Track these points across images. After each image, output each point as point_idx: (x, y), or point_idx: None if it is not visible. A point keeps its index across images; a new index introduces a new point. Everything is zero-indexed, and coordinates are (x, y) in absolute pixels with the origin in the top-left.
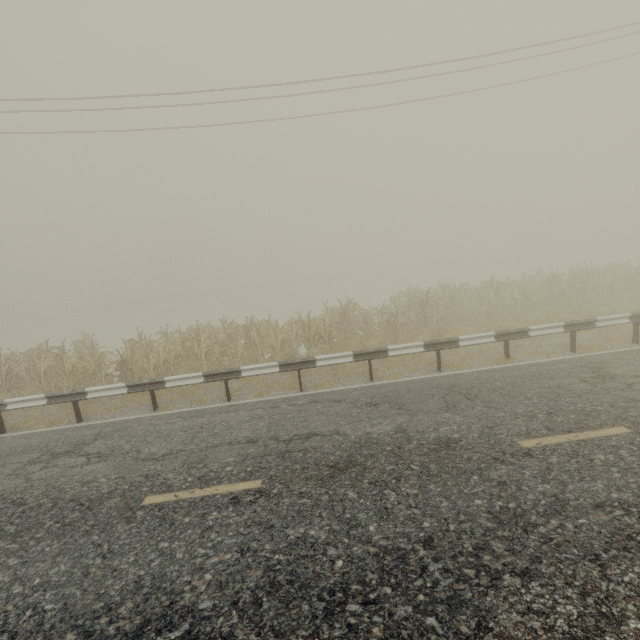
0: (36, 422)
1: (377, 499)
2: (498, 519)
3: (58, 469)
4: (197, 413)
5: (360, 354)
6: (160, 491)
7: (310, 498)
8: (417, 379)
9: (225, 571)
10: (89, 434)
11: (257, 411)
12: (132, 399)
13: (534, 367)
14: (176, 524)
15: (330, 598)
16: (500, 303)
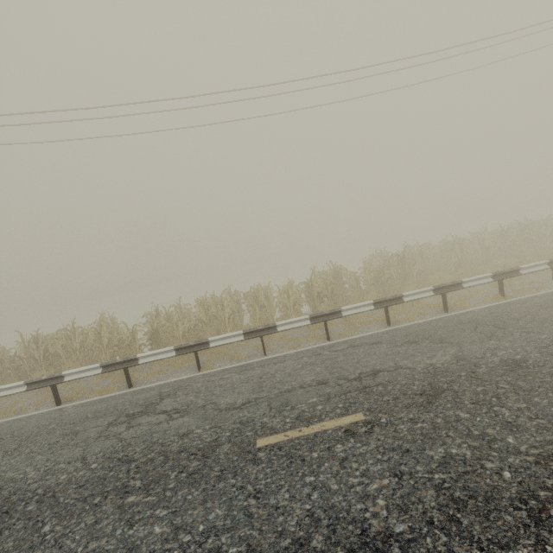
0: (85, 392)
1: (492, 416)
2: None
3: (145, 427)
4: (245, 367)
5: (379, 302)
6: (266, 433)
7: (424, 422)
8: (434, 319)
9: (394, 495)
10: (151, 395)
11: (304, 359)
12: (170, 363)
13: (535, 299)
14: (307, 460)
15: (526, 506)
16: (465, 255)
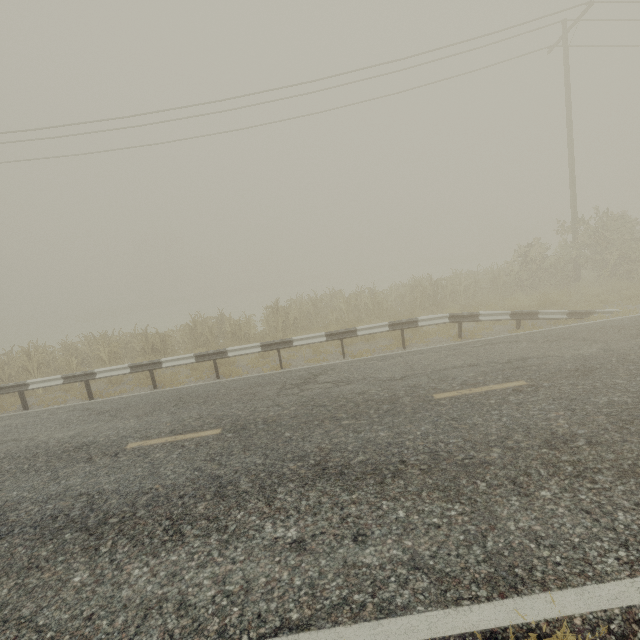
0: None
1: None
2: (2, 506)
3: None
4: None
5: (136, 366)
6: None
7: None
8: (180, 388)
9: None
10: None
11: (18, 420)
12: None
13: (279, 374)
14: None
15: None
16: (352, 310)
